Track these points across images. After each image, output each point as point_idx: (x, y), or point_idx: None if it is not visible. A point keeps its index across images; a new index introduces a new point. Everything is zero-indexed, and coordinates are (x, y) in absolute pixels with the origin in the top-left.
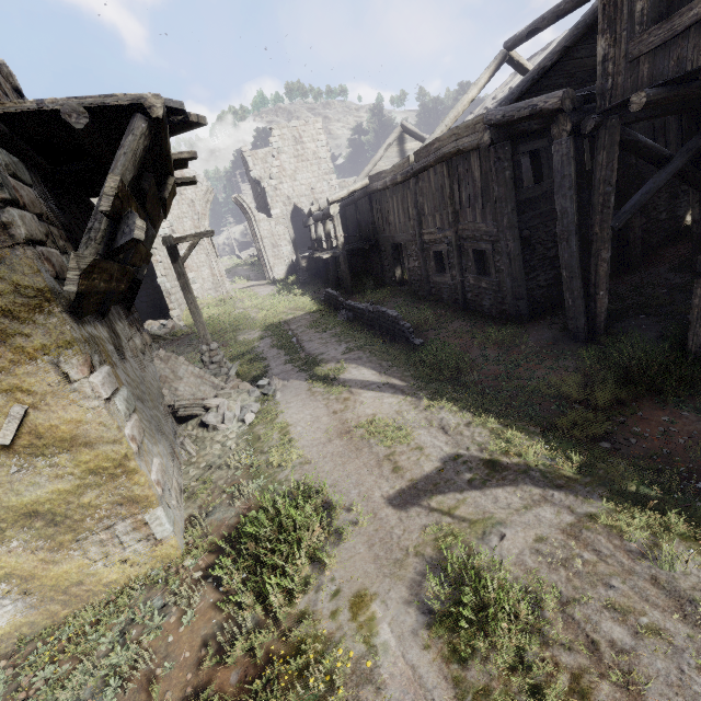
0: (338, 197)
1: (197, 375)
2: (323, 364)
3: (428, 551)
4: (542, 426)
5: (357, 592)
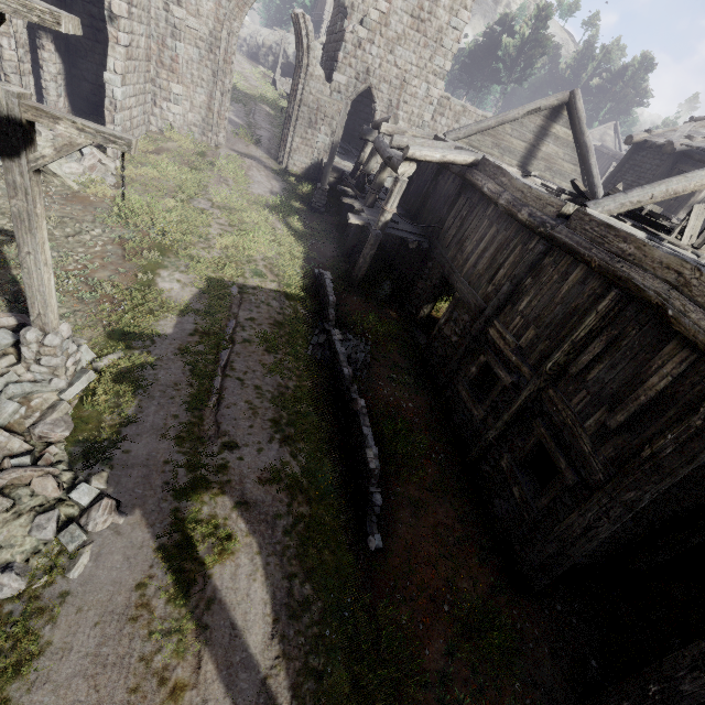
0: (424, 157)
1: None
2: (214, 495)
3: None
4: None
5: None
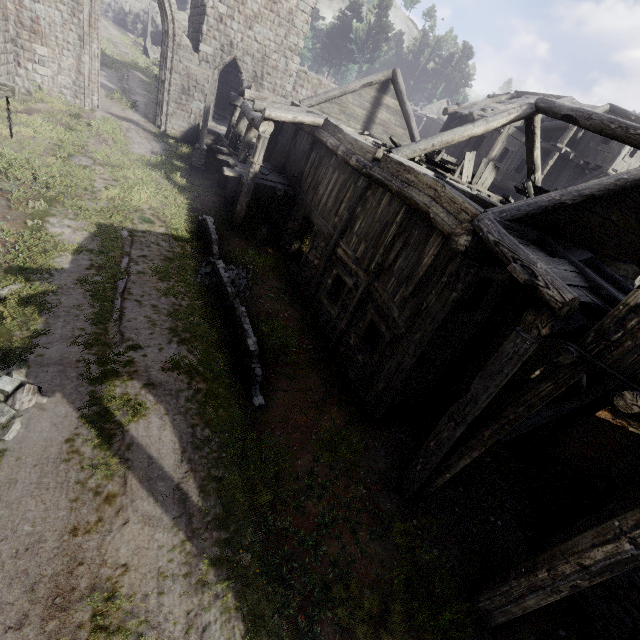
0: (279, 118)
1: None
2: (124, 380)
3: None
4: None
5: None
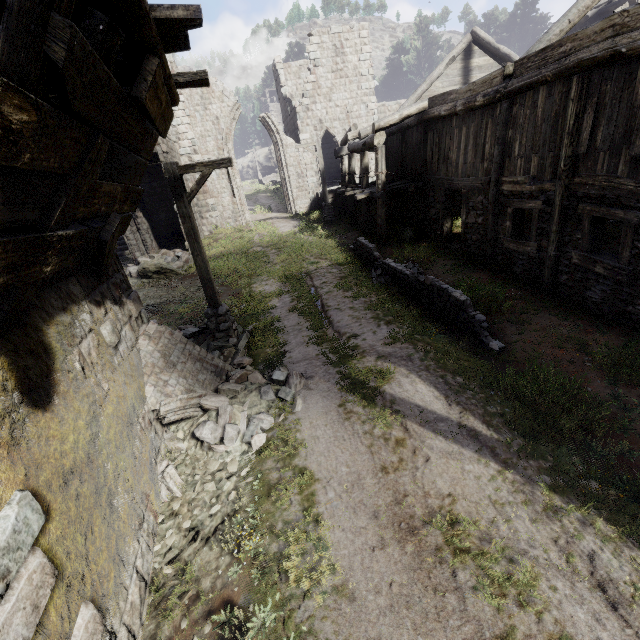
0: (387, 123)
1: (197, 356)
2: (359, 357)
3: None
4: None
5: None
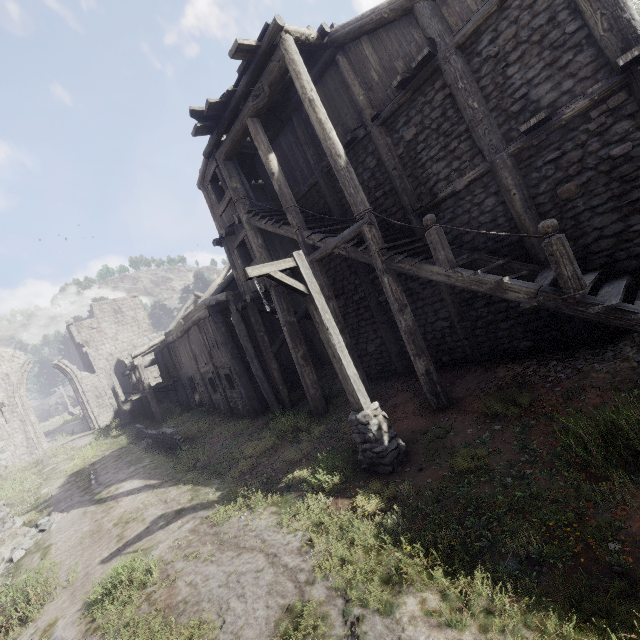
0: (141, 352)
1: None
2: (106, 488)
3: (109, 577)
4: (224, 478)
5: (49, 623)
